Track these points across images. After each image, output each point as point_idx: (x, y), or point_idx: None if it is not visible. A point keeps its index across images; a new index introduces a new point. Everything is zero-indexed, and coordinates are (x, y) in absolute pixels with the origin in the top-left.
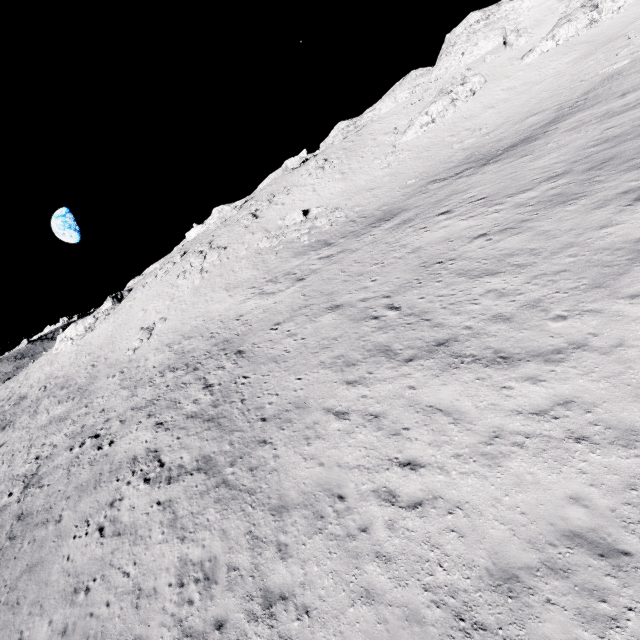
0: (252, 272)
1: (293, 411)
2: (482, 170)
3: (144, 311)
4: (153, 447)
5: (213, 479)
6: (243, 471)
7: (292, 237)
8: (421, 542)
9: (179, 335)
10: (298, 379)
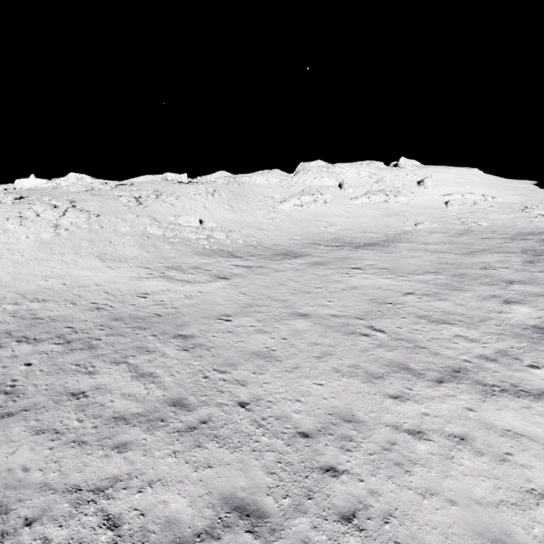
0: (140, 252)
1: (344, 425)
2: (360, 250)
3: None
4: (59, 481)
5: (280, 543)
6: (333, 521)
7: (188, 236)
8: None
9: (12, 292)
10: (318, 384)
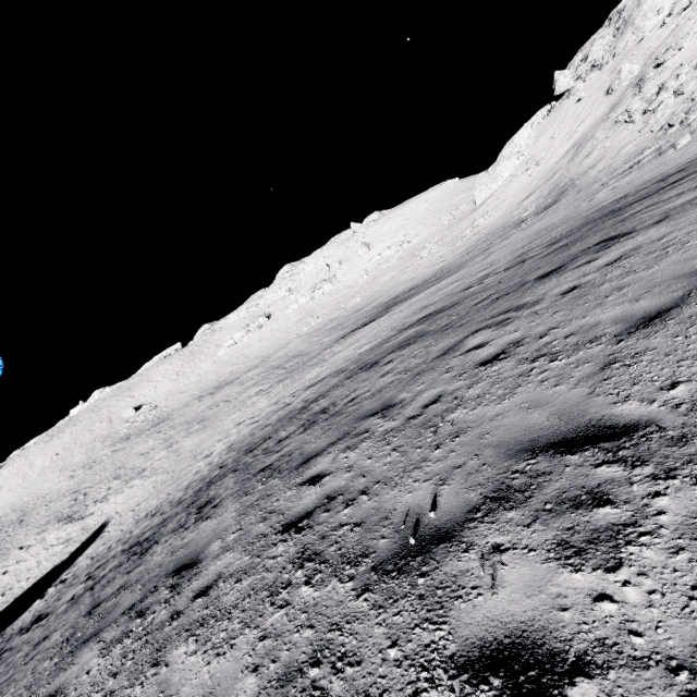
0: (82, 457)
1: (10, 549)
2: (205, 399)
3: (1, 488)
4: None
5: None
6: None
7: (120, 428)
8: (0, 582)
9: (12, 509)
10: (26, 534)
